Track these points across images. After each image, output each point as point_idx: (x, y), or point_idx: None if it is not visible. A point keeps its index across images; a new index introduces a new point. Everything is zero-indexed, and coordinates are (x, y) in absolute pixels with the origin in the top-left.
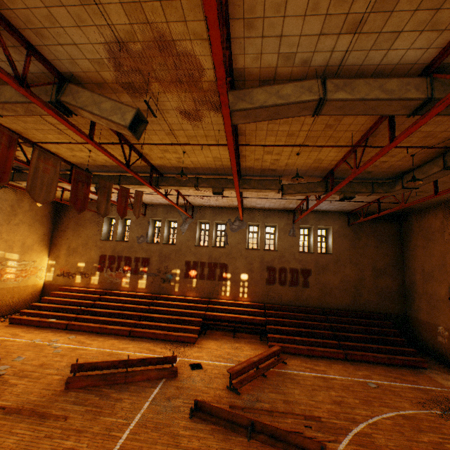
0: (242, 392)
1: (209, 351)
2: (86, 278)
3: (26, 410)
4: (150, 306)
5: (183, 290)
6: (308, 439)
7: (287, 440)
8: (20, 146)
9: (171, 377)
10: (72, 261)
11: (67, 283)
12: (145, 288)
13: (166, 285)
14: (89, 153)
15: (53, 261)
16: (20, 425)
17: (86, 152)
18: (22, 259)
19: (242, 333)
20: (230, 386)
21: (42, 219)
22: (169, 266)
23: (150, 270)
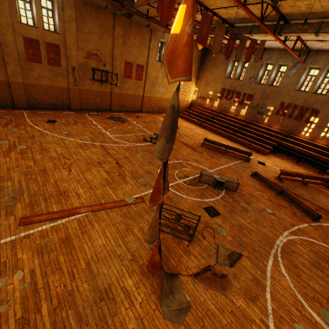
0: (283, 183)
1: (273, 161)
2: (211, 102)
3: (189, 146)
4: (244, 127)
5: (270, 123)
6: (312, 209)
7: (298, 205)
8: (201, 13)
9: (245, 161)
10: (206, 90)
11: (201, 103)
12: (243, 115)
13: (259, 117)
14: (236, 10)
15: (196, 88)
16: (188, 149)
17: (235, 10)
18: (184, 85)
19: (305, 164)
20: (278, 177)
21: (195, 60)
22: (266, 104)
23: (251, 104)
